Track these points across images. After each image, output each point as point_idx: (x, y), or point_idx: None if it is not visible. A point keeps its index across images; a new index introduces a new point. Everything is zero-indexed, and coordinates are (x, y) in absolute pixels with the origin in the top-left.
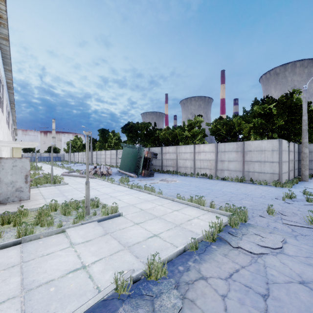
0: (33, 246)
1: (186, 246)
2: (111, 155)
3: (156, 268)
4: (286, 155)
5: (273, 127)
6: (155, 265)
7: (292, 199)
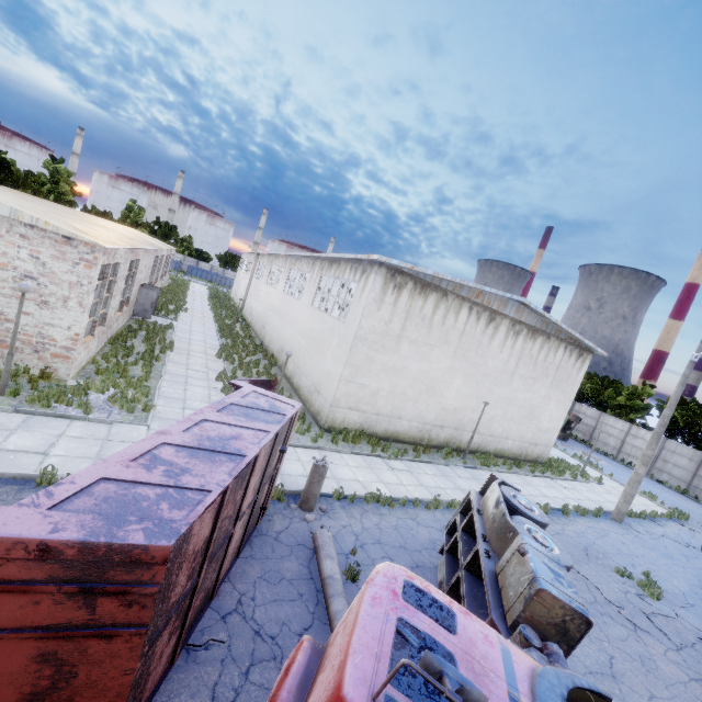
0: (584, 485)
1: (658, 514)
2: None
3: (653, 514)
4: None
5: None
6: (653, 513)
7: None
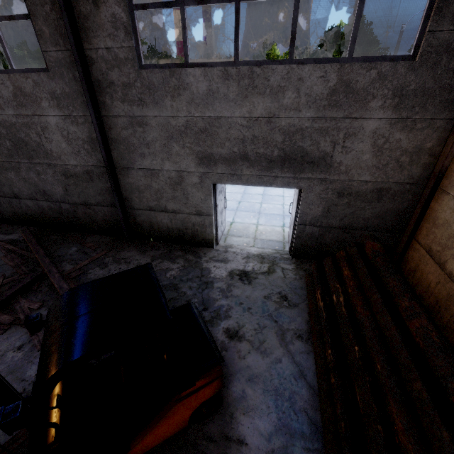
0: None
1: None
2: None
3: None
4: None
5: None
6: None
7: None
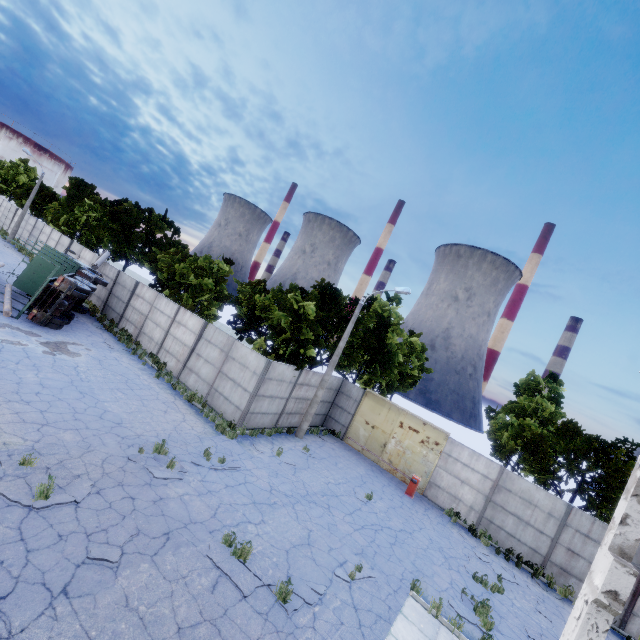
0: None
1: None
2: (58, 244)
3: None
4: (284, 388)
5: (301, 338)
6: None
7: (156, 456)
